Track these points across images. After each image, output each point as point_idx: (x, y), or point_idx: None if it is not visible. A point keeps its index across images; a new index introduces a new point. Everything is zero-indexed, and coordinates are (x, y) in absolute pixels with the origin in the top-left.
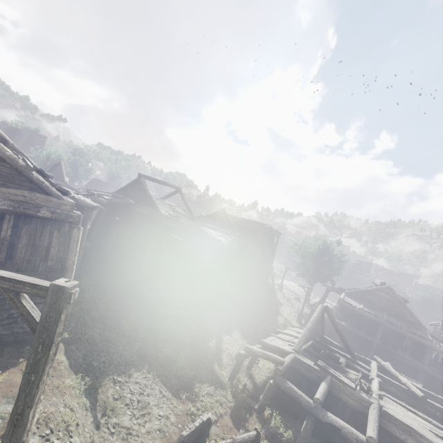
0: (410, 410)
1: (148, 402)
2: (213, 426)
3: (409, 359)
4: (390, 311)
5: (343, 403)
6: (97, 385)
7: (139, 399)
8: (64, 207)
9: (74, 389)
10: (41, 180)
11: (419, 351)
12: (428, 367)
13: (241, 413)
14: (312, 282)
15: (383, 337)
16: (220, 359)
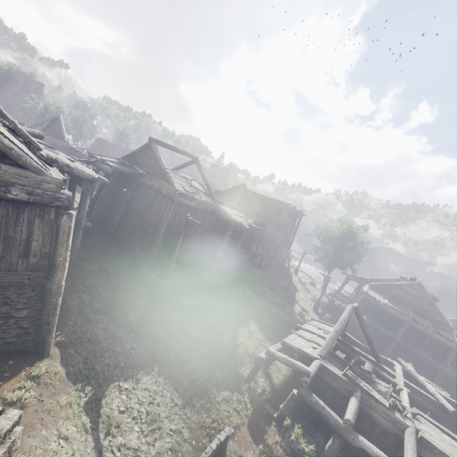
0: (444, 431)
1: (158, 413)
2: (230, 440)
3: (430, 359)
4: (416, 308)
5: (373, 421)
6: (101, 395)
7: (148, 410)
8: (47, 185)
9: (72, 406)
10: (7, 145)
11: (440, 352)
12: (449, 369)
13: (260, 423)
14: (331, 268)
15: (403, 334)
16: (236, 356)
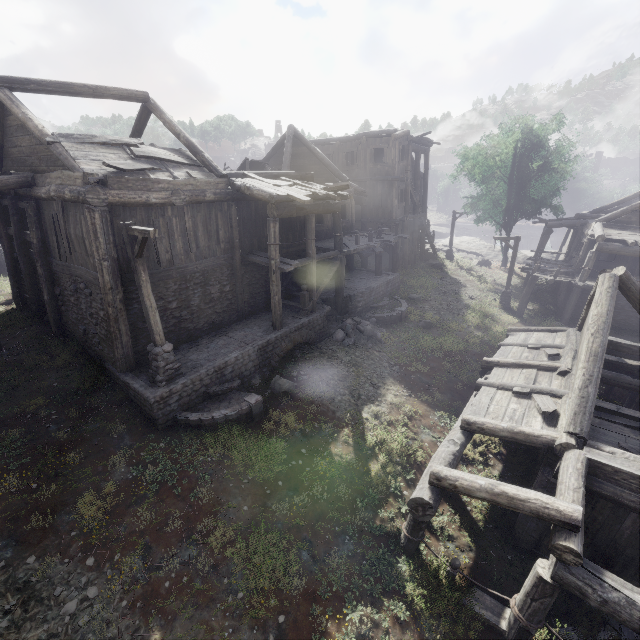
0: None
1: None
2: None
3: None
4: None
5: None
6: None
7: None
8: None
9: None
10: None
11: None
12: None
13: None
14: (509, 223)
15: None
16: (370, 486)
